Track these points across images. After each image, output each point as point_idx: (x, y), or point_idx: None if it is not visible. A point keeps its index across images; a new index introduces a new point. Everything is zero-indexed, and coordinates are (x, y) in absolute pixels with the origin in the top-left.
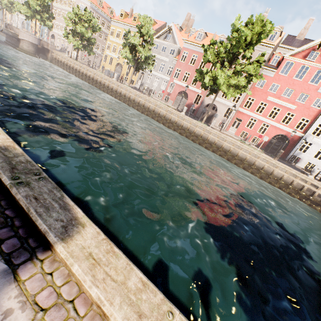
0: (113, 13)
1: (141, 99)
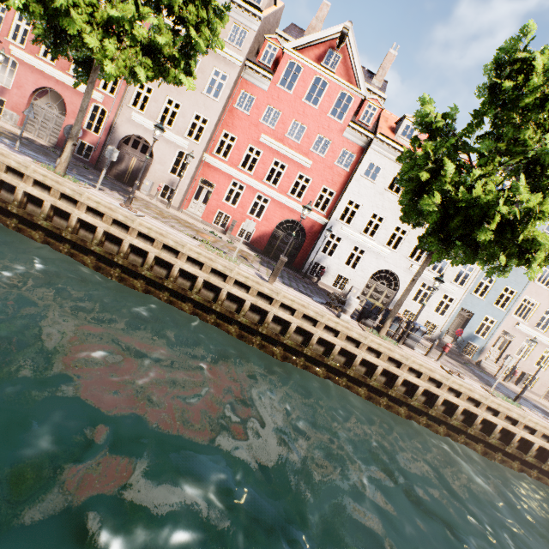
0: None
1: None
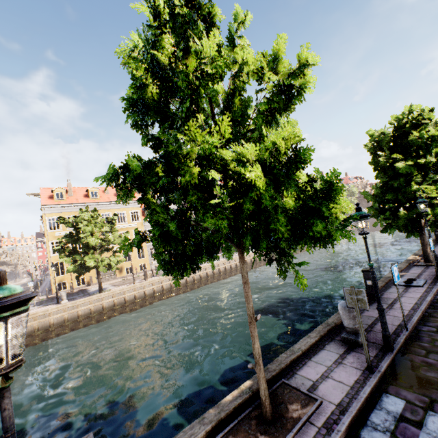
0: None
1: None
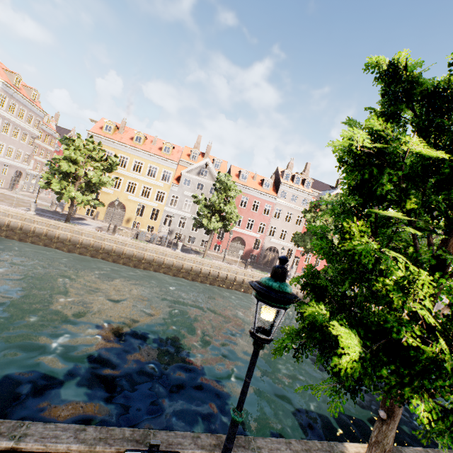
0: (36, 96)
1: (239, 274)
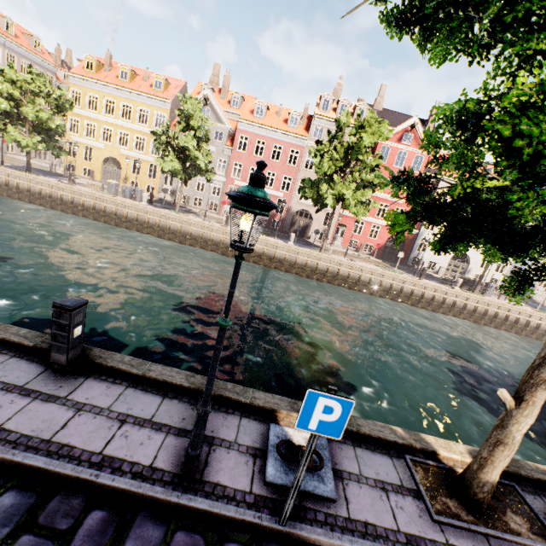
0: (39, 45)
1: (215, 232)
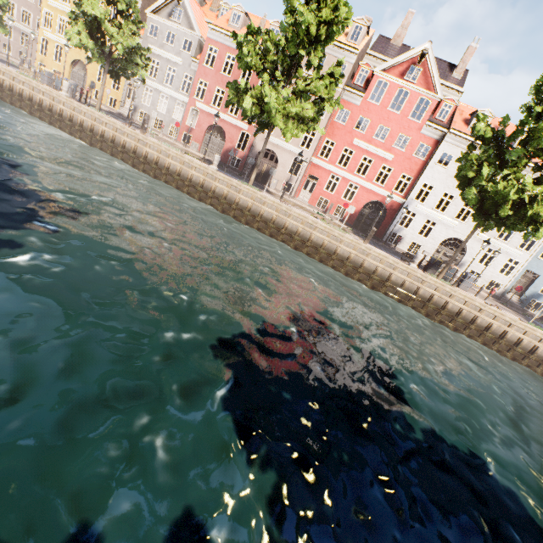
0: None
1: (128, 137)
